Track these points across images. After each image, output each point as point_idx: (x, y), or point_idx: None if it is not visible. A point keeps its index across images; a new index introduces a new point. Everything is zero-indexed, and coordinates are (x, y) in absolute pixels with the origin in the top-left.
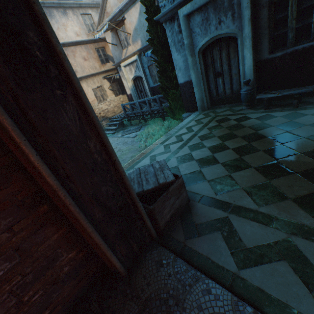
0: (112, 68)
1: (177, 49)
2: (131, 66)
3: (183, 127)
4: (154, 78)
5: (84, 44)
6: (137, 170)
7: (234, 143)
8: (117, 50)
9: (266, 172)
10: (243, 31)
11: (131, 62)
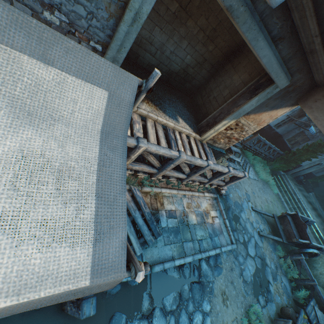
0: None
1: (320, 157)
2: None
3: (298, 193)
4: None
5: None
6: None
7: (311, 206)
8: None
9: (319, 217)
10: (321, 166)
11: None
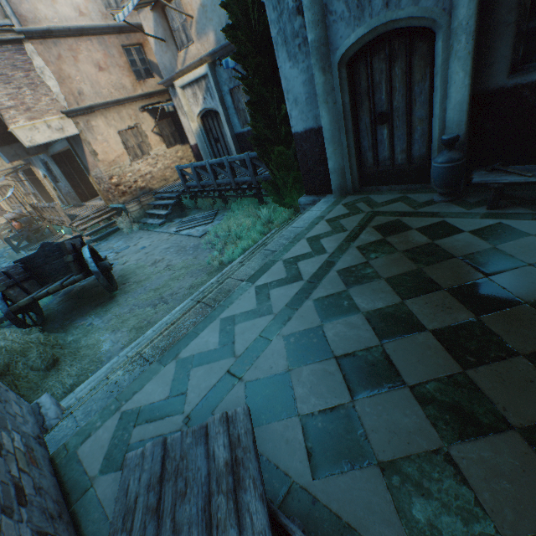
0: (160, 90)
1: (290, 53)
2: (196, 88)
3: (301, 237)
4: (243, 116)
5: (97, 35)
6: (156, 451)
7: (435, 311)
8: (167, 51)
9: None
10: (454, 12)
11: (196, 79)
